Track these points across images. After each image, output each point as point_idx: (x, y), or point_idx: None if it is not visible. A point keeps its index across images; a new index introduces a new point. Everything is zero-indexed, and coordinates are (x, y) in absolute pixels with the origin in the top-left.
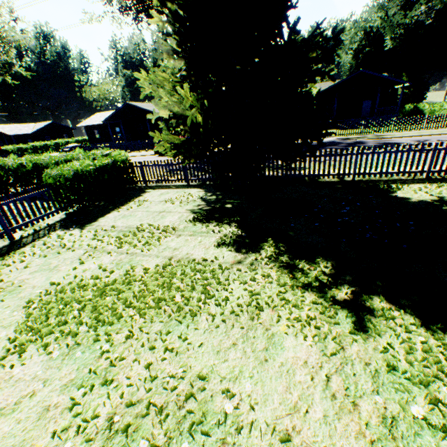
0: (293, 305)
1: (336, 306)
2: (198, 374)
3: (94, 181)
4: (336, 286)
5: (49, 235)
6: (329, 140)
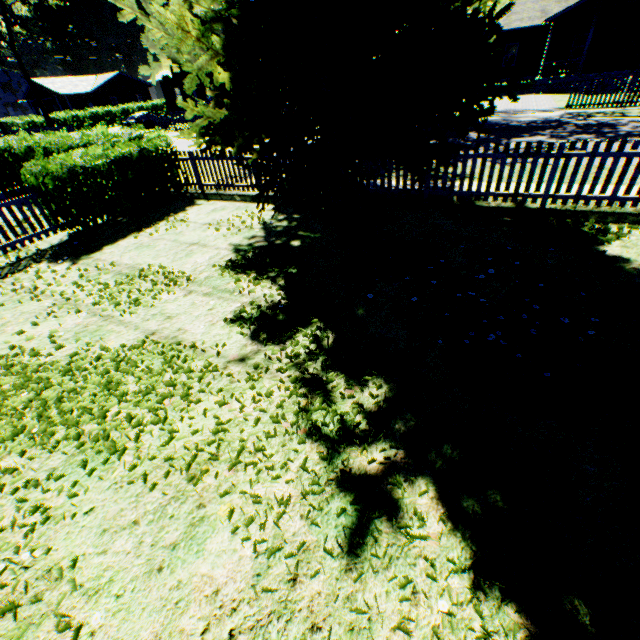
0: (268, 467)
1: (341, 484)
2: (52, 566)
3: (109, 185)
4: (365, 442)
5: (27, 270)
6: (549, 116)
